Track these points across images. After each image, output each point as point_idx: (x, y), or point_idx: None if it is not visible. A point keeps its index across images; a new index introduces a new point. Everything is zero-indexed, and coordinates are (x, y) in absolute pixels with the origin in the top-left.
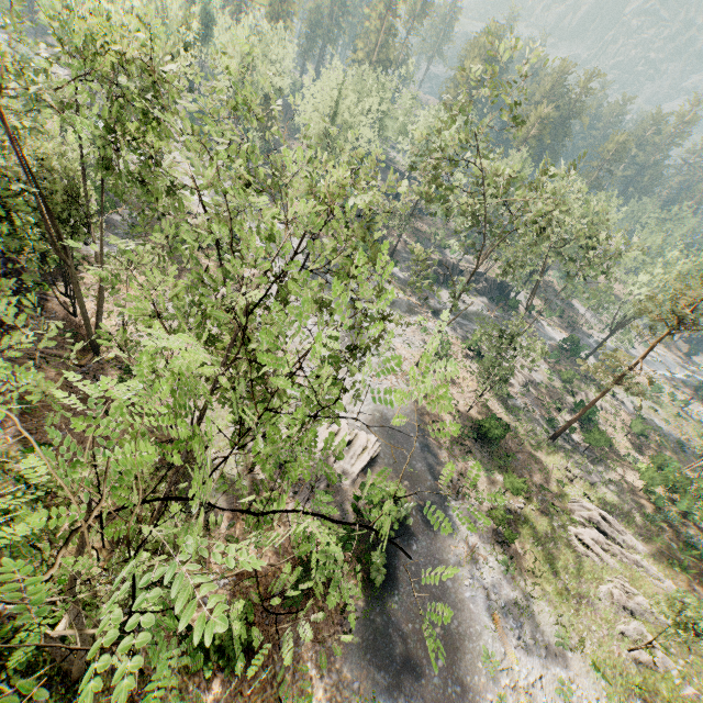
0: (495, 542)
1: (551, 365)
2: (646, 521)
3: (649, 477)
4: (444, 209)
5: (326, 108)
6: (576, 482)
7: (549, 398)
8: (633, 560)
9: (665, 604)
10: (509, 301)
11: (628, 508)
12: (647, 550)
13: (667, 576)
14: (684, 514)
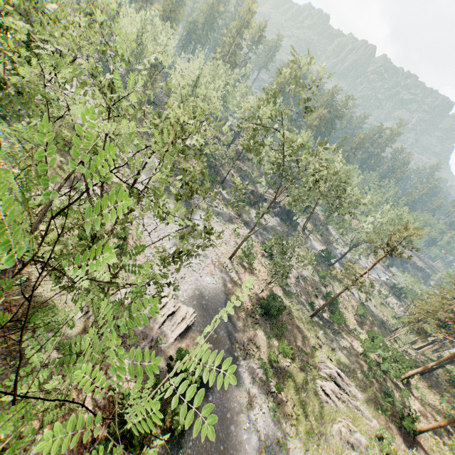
0: (269, 392)
1: (314, 266)
2: (363, 376)
3: (367, 346)
4: (258, 157)
5: (190, 80)
6: (323, 348)
7: (311, 287)
8: (355, 405)
9: (375, 446)
10: (292, 222)
11: (354, 367)
12: (363, 398)
13: (374, 416)
14: (385, 371)
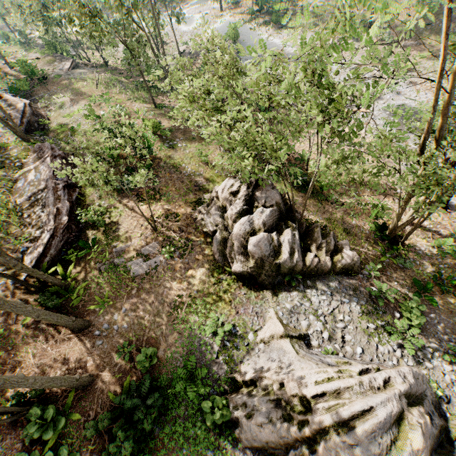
0: (279, 29)
1: None
2: None
3: None
4: None
5: None
6: None
7: None
8: None
9: None
10: None
11: None
12: None
13: None
14: None
